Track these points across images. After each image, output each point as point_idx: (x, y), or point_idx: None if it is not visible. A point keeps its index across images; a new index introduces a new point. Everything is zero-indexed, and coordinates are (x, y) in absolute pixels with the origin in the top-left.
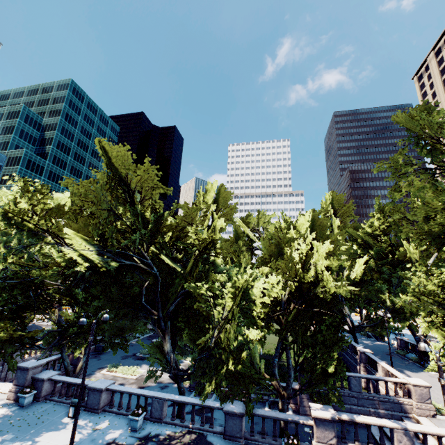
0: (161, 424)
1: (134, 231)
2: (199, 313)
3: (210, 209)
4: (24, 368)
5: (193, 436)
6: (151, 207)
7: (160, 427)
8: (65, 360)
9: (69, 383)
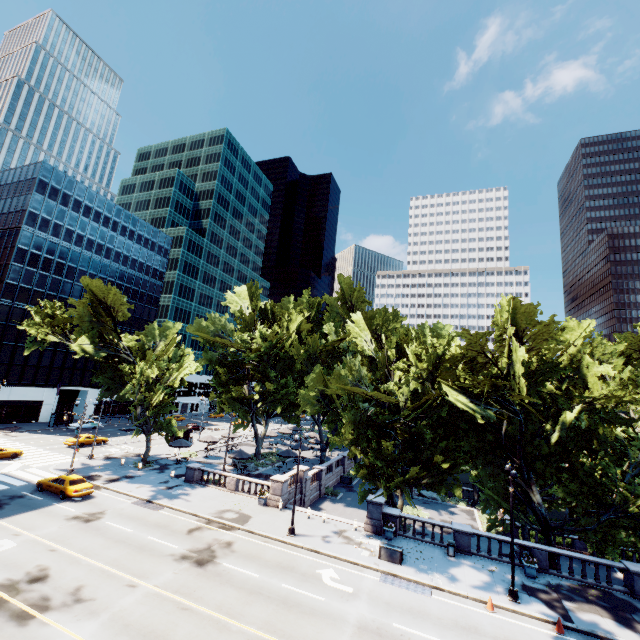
0: (549, 575)
1: (506, 376)
2: (574, 466)
3: (571, 349)
4: (378, 503)
5: (597, 591)
6: (537, 355)
7: (553, 578)
8: (393, 497)
9: (424, 522)
